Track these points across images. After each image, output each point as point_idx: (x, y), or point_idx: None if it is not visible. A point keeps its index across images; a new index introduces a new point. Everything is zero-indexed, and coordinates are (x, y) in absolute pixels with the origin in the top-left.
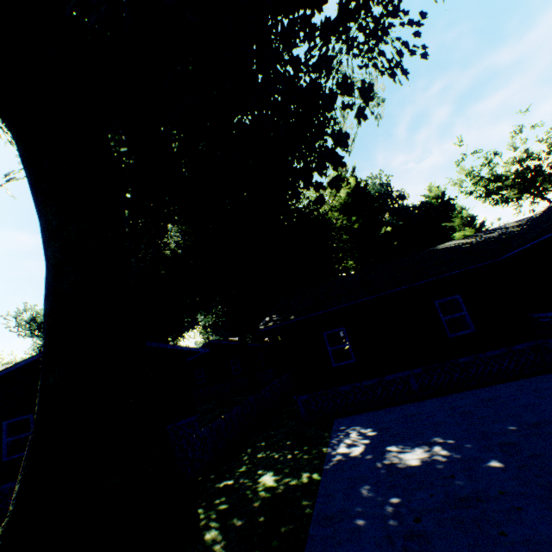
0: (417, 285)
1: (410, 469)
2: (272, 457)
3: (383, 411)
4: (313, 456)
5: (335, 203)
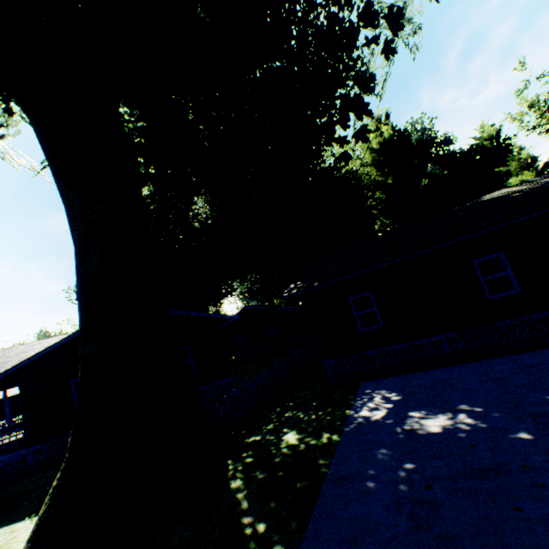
0: (452, 244)
1: (429, 436)
2: (297, 417)
3: (411, 376)
4: (335, 418)
5: (368, 158)
